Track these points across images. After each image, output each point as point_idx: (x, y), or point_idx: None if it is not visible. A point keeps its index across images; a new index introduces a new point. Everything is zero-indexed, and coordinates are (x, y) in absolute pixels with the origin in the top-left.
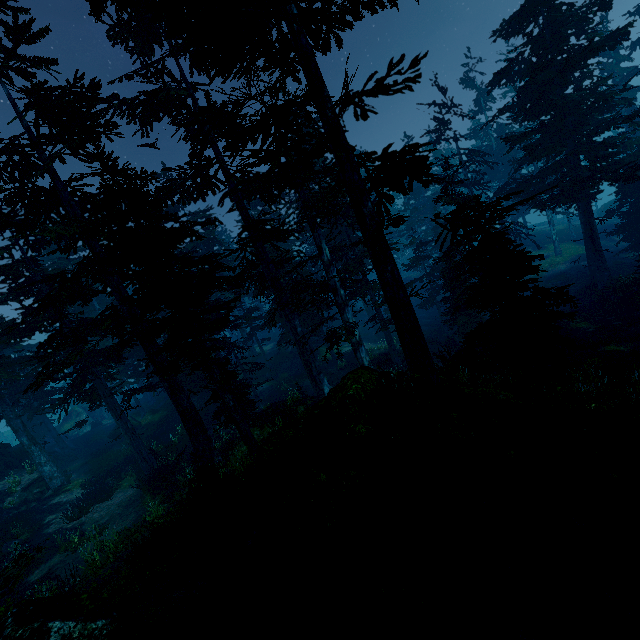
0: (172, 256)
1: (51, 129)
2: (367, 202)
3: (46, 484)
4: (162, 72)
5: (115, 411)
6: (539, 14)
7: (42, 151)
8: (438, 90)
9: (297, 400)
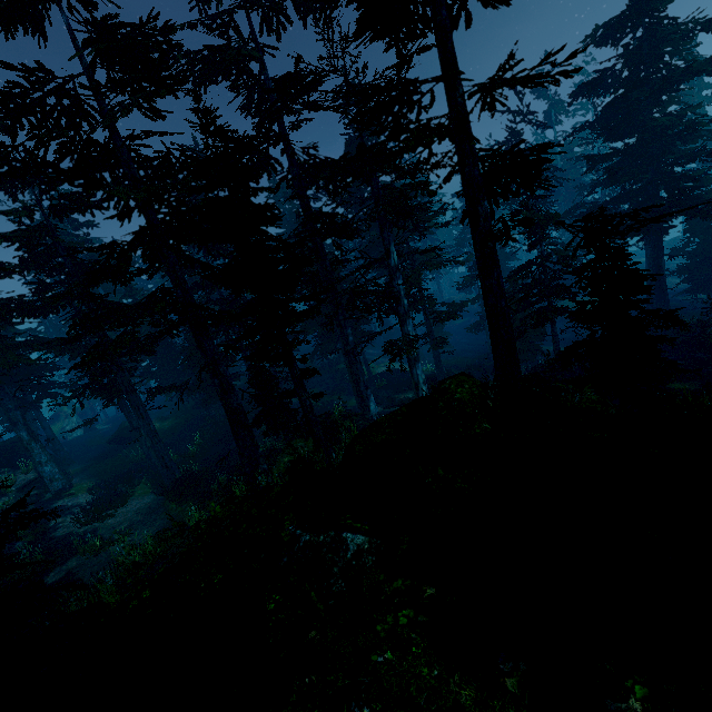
0: (268, 235)
1: (109, 74)
2: (484, 201)
3: (44, 486)
4: (229, 26)
5: (138, 410)
6: (640, 25)
7: (101, 98)
8: (515, 94)
9: (341, 415)
